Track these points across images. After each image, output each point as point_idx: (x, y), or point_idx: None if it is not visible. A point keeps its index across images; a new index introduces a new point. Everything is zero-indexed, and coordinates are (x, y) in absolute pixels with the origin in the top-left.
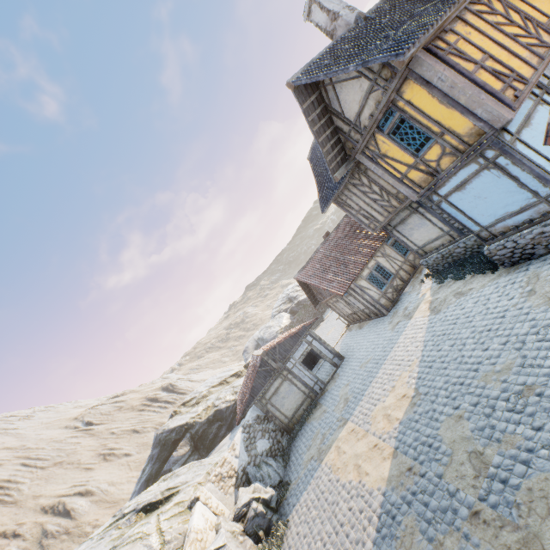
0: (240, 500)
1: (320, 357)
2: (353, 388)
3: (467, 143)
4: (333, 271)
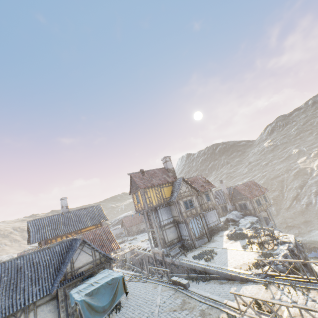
0: None
1: None
2: None
3: None
4: None
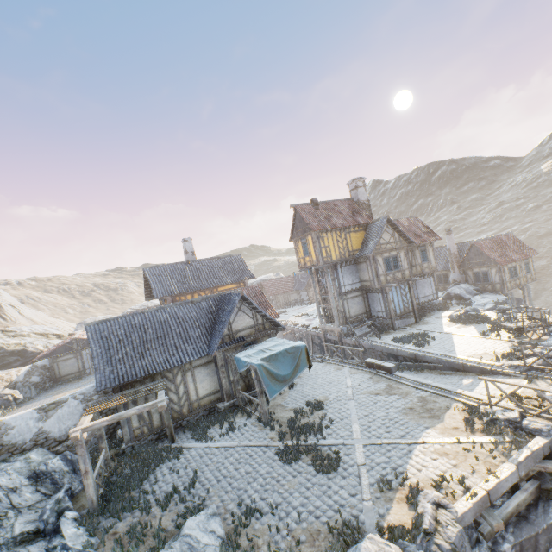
0: (4, 391)
1: None
2: None
3: None
4: None
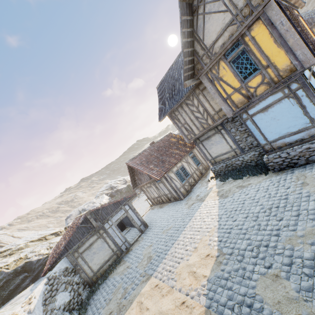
0: None
1: (127, 226)
2: (156, 248)
3: (281, 77)
4: (154, 164)
